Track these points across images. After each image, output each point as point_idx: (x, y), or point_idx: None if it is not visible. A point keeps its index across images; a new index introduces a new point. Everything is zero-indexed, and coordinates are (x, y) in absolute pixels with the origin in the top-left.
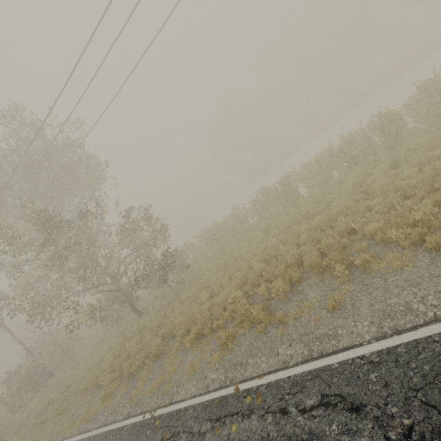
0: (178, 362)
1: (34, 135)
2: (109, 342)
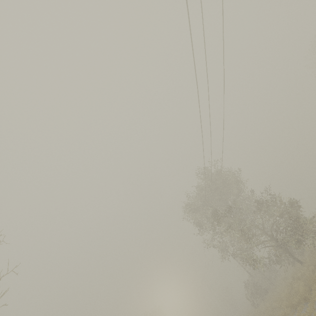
0: (312, 307)
1: (204, 185)
2: (288, 279)
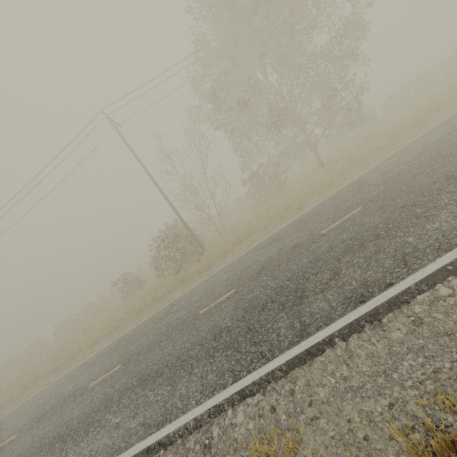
0: None
1: None
2: (301, 183)
